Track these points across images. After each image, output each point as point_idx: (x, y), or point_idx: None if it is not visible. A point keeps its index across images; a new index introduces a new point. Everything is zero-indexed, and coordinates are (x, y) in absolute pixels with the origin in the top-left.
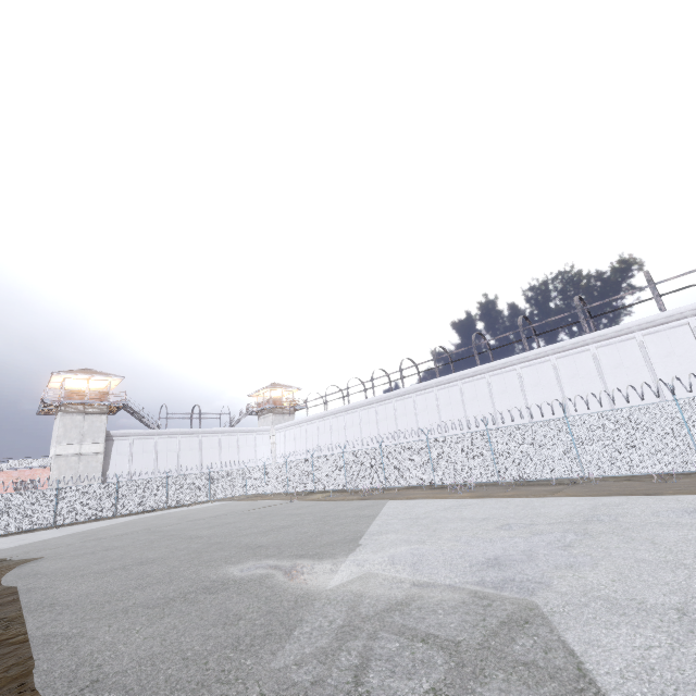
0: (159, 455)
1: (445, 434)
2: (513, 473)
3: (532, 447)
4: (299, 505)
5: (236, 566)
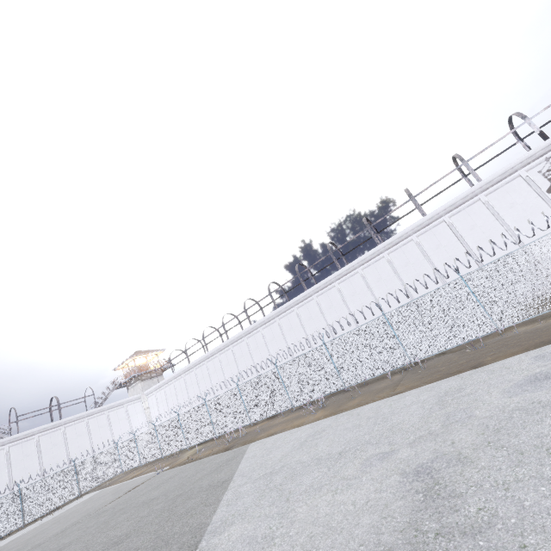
0: (13, 465)
1: (294, 355)
2: (355, 376)
3: (364, 349)
4: (162, 478)
5: None
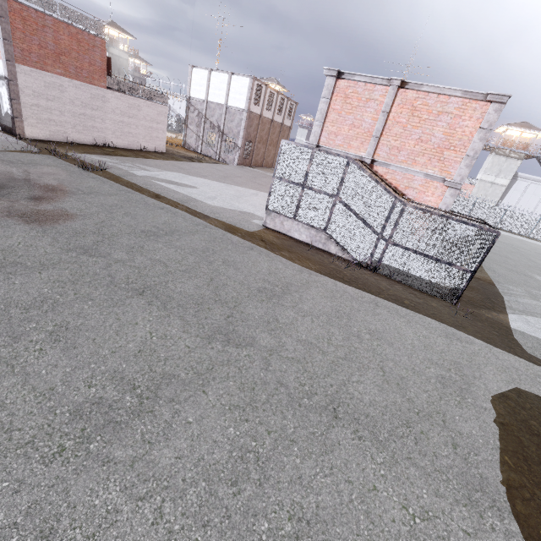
0: None
1: None
2: None
3: None
4: None
5: (540, 277)
